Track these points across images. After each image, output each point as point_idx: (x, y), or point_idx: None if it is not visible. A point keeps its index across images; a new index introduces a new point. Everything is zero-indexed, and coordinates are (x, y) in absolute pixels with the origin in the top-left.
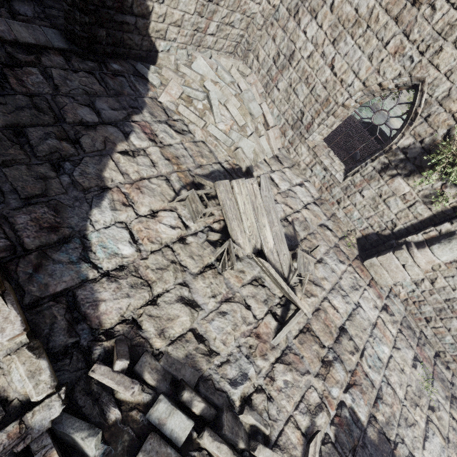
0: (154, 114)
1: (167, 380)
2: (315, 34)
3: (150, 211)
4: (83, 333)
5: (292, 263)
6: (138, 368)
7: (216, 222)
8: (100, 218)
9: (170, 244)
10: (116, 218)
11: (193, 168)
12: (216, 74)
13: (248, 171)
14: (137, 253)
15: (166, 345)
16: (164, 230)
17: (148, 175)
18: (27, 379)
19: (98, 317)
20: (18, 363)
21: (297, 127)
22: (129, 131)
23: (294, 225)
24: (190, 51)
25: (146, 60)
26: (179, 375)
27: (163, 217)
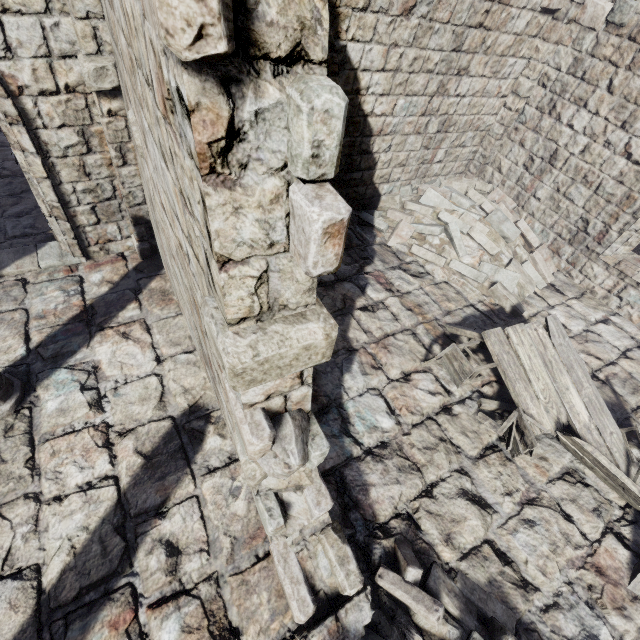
0: (386, 261)
1: (472, 613)
2: (587, 124)
3: (402, 374)
4: (358, 524)
5: (629, 448)
6: (433, 585)
7: (485, 385)
8: (352, 385)
9: (433, 415)
10: (368, 384)
11: (441, 316)
12: (450, 202)
13: (515, 311)
14: (397, 426)
15: (457, 559)
16: (423, 397)
17: (391, 330)
18: (338, 566)
19: (371, 506)
20: (327, 544)
21: (579, 241)
22: (364, 285)
23: (612, 385)
24: (414, 185)
25: (367, 207)
26: (487, 610)
27: (418, 380)
